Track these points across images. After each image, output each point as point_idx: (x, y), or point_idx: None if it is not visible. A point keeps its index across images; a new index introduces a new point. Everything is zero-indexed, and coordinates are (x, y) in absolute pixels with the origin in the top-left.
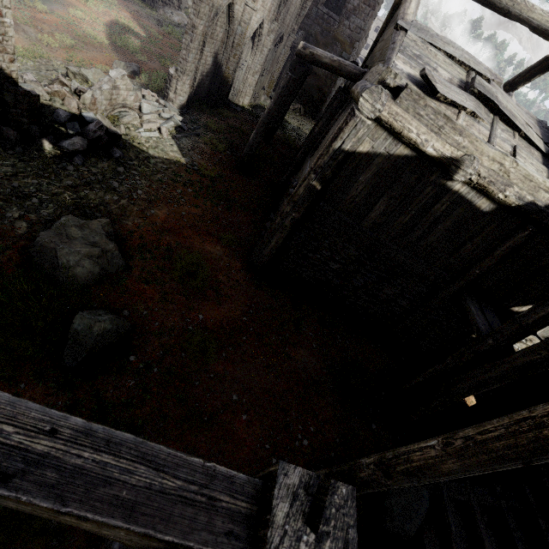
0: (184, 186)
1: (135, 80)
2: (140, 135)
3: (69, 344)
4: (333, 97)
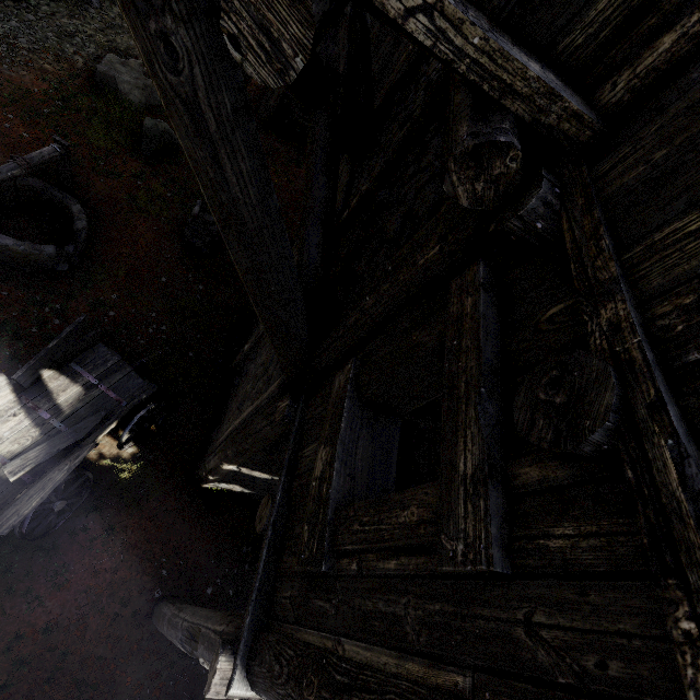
0: None
1: None
2: None
3: (144, 140)
4: None
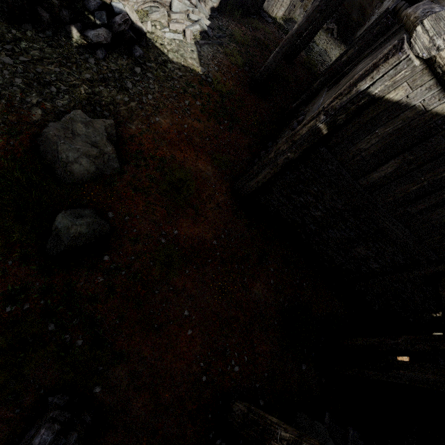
0: (193, 98)
1: None
2: (164, 36)
3: (53, 236)
4: (375, 20)
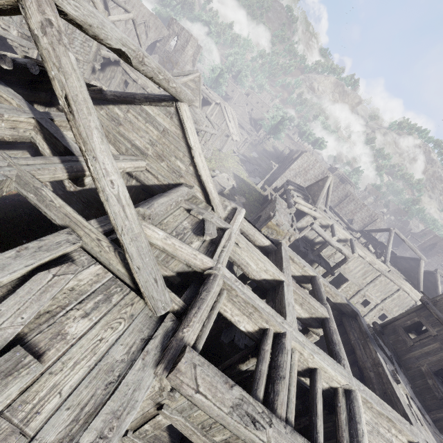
0: None
1: None
2: None
3: None
4: None
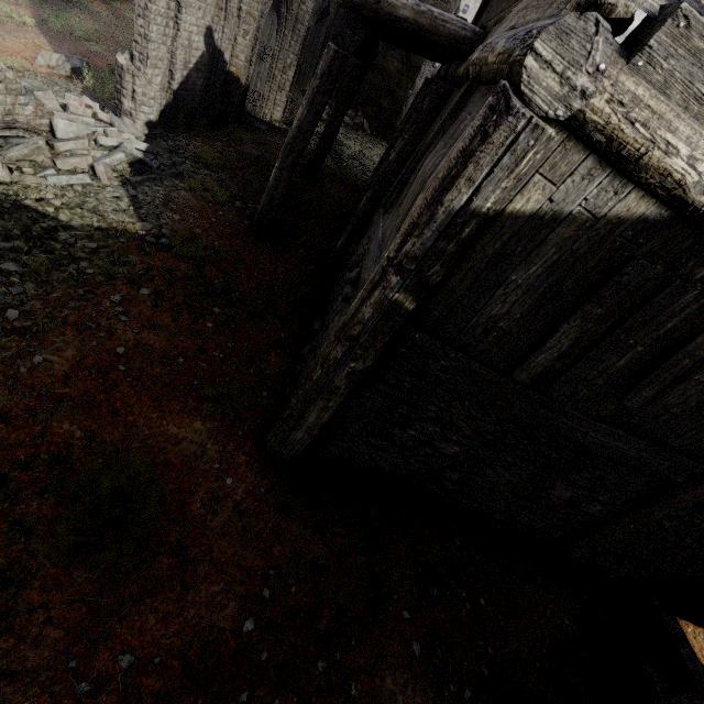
0: (130, 284)
1: (73, 82)
2: (45, 183)
3: None
4: (416, 97)
